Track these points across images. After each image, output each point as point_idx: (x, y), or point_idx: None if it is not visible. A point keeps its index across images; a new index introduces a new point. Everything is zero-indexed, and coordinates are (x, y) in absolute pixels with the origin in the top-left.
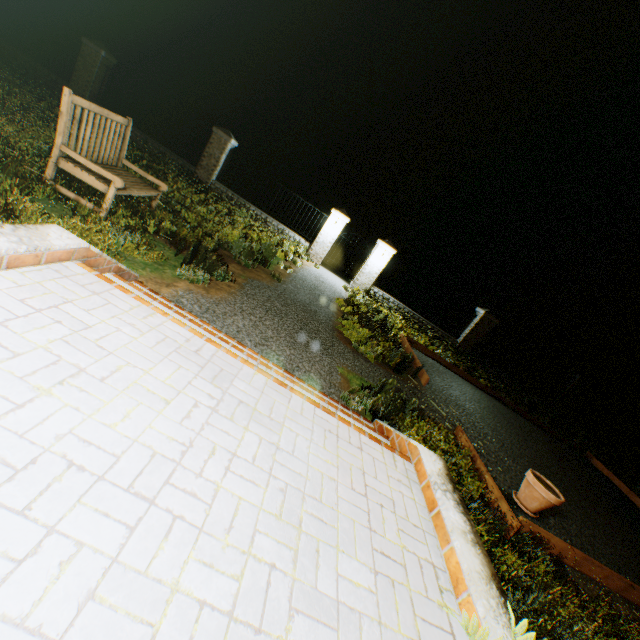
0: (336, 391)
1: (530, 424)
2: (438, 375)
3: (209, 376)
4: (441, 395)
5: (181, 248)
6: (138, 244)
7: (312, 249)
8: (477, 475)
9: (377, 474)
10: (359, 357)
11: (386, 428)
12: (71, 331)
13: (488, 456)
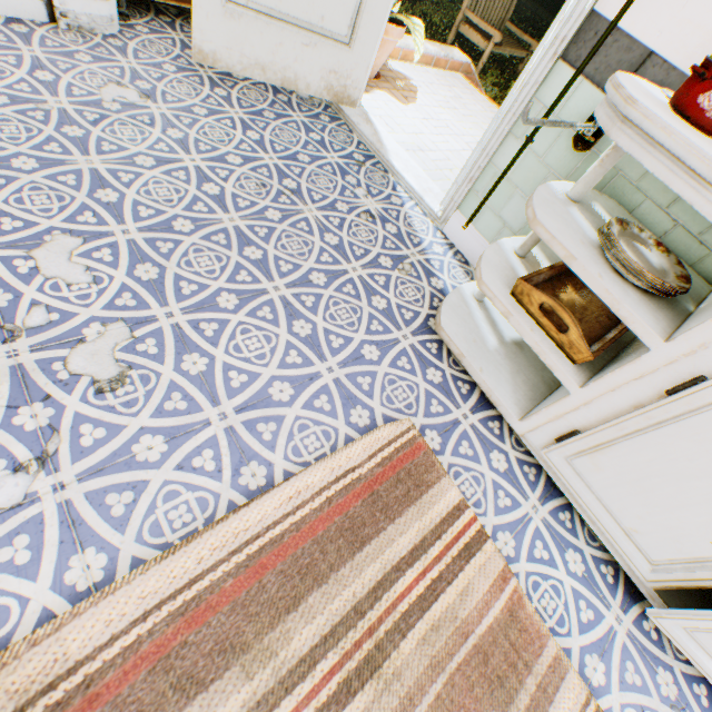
0: None
1: None
2: None
3: None
4: None
5: None
6: (494, 98)
7: None
8: None
9: None
10: None
11: None
12: (454, 97)
13: None
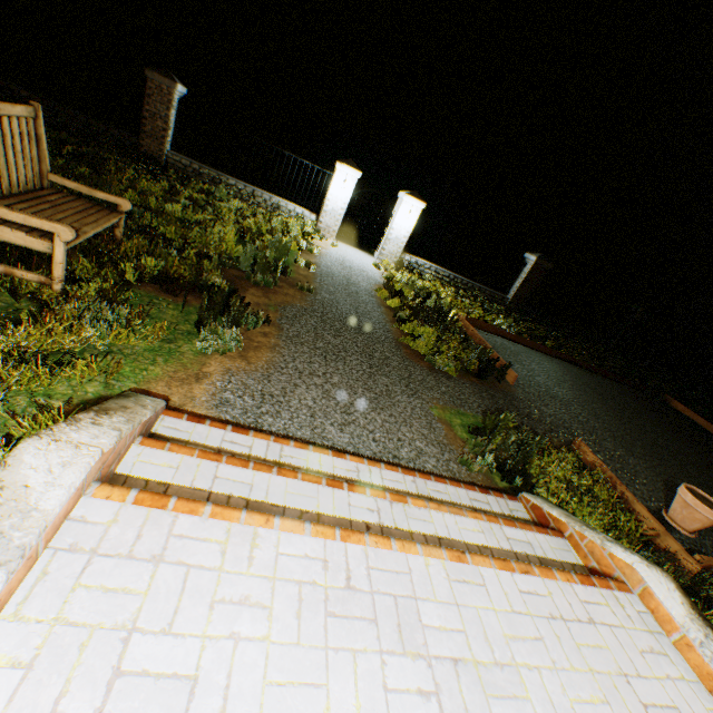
0: (449, 454)
1: (609, 383)
2: (515, 360)
3: (393, 636)
4: (532, 391)
5: (185, 299)
6: (128, 319)
7: (321, 222)
8: (623, 504)
9: (634, 663)
10: (439, 376)
11: (550, 515)
12: None
13: (612, 463)
